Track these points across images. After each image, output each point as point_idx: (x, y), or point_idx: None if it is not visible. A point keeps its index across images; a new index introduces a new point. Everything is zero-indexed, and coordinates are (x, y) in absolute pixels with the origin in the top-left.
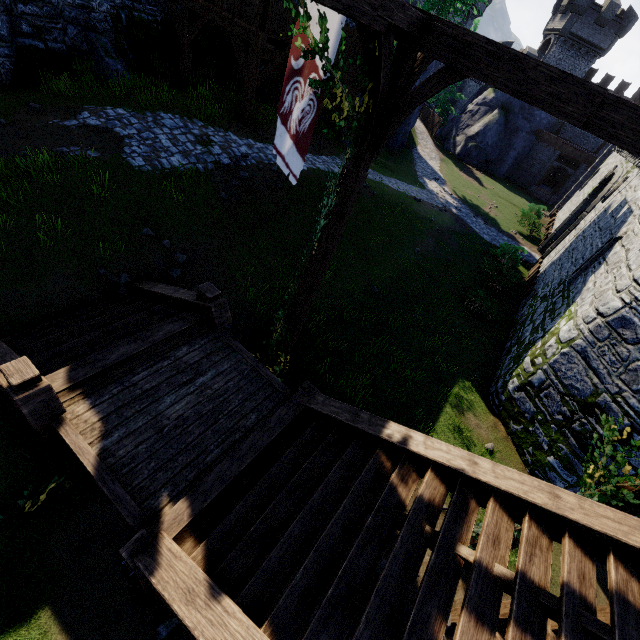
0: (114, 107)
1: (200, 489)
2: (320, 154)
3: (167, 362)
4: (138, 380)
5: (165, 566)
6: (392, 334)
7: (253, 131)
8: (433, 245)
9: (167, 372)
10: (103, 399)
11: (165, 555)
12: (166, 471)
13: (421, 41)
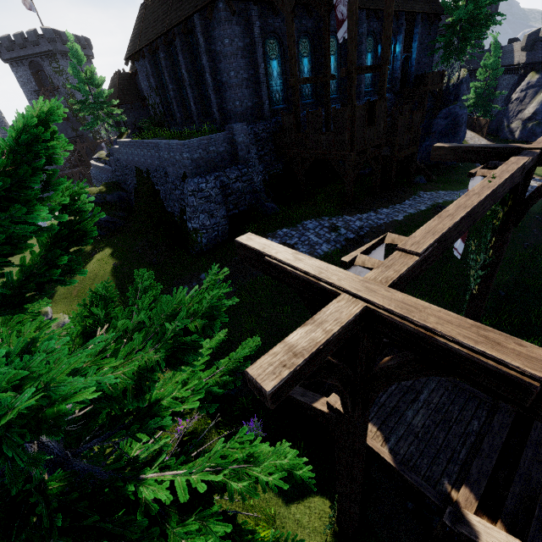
0: (280, 229)
1: (471, 479)
2: (403, 201)
3: (393, 386)
4: (383, 401)
5: (484, 533)
6: (541, 332)
7: (356, 207)
8: (540, 234)
9: (397, 394)
10: (371, 415)
11: (478, 525)
12: (437, 465)
13: (541, 161)
